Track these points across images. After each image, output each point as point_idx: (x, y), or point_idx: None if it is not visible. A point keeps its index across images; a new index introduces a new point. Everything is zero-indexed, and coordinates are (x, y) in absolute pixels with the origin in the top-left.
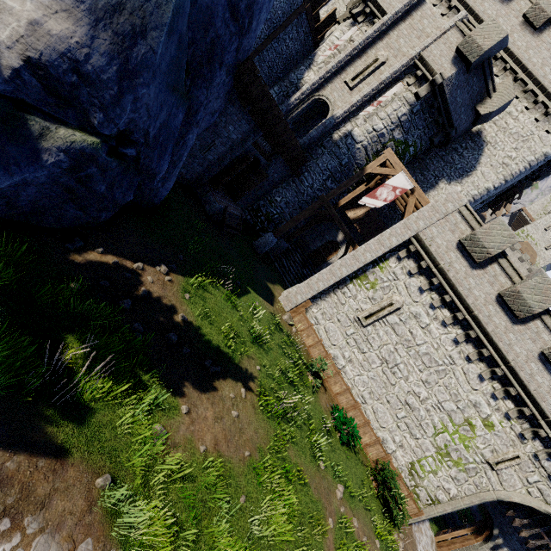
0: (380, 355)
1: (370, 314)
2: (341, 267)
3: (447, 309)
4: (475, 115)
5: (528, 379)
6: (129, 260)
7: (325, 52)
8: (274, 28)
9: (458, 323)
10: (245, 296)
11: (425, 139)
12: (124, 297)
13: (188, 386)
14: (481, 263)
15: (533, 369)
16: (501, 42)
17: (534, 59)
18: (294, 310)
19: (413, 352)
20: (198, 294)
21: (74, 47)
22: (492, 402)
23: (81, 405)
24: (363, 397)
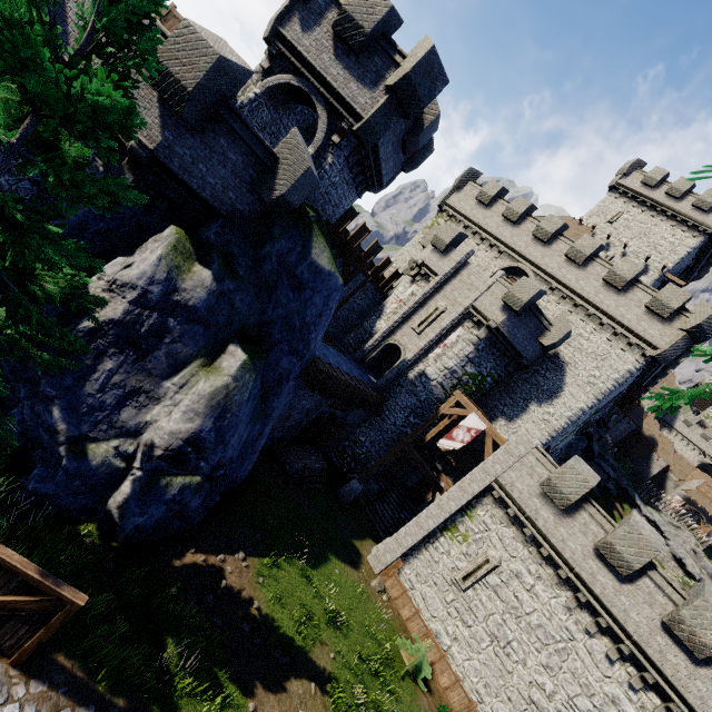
0: (488, 630)
1: (467, 574)
2: (427, 518)
3: (548, 565)
4: (541, 345)
5: (659, 659)
6: (214, 553)
7: (391, 306)
8: (344, 298)
9: (565, 582)
10: (324, 565)
11: (500, 369)
12: (208, 592)
13: (256, 681)
14: (567, 509)
15: (661, 645)
16: (538, 294)
17: (586, 288)
18: (384, 572)
19: (524, 624)
20: (272, 574)
21: (192, 434)
22: (633, 695)
23: (174, 700)
24: (478, 692)
